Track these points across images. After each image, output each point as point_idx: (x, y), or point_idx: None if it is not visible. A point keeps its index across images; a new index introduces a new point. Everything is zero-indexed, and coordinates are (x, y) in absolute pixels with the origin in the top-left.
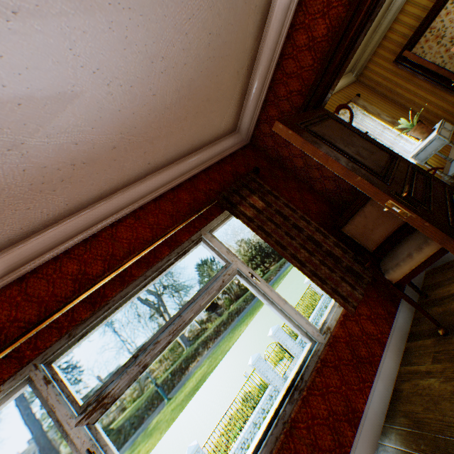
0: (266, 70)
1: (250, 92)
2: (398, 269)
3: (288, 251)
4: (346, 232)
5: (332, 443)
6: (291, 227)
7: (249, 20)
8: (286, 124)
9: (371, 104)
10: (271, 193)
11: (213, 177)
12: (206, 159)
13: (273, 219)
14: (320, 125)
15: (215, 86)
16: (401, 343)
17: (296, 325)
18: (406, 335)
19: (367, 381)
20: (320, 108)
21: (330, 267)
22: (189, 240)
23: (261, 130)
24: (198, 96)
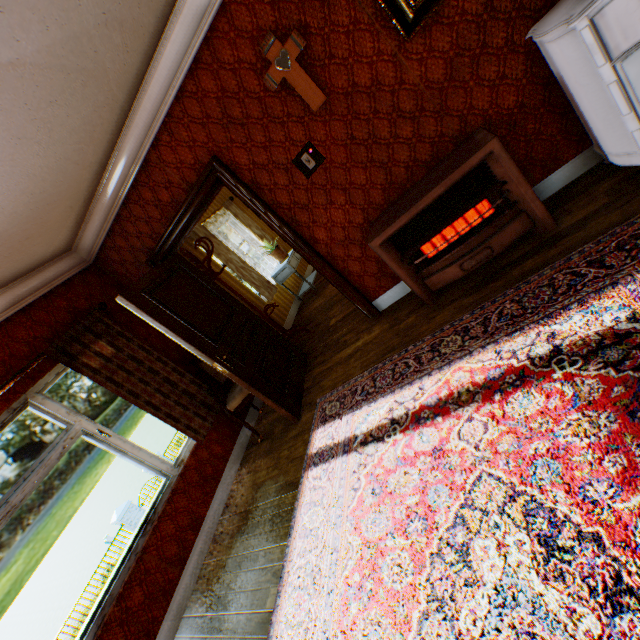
0: (111, 205)
1: (90, 219)
2: (235, 400)
3: (143, 398)
4: (204, 367)
5: (179, 549)
6: (147, 371)
7: (84, 172)
8: (131, 296)
9: (246, 209)
10: (124, 334)
11: (41, 318)
12: (27, 293)
13: (126, 366)
14: (169, 285)
15: (39, 225)
16: (241, 454)
17: (152, 467)
18: (246, 446)
19: (212, 492)
20: (175, 254)
21: (186, 404)
22: (10, 410)
23: (109, 255)
24: (15, 239)
